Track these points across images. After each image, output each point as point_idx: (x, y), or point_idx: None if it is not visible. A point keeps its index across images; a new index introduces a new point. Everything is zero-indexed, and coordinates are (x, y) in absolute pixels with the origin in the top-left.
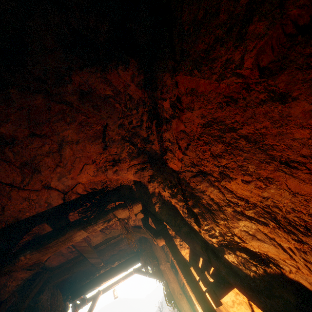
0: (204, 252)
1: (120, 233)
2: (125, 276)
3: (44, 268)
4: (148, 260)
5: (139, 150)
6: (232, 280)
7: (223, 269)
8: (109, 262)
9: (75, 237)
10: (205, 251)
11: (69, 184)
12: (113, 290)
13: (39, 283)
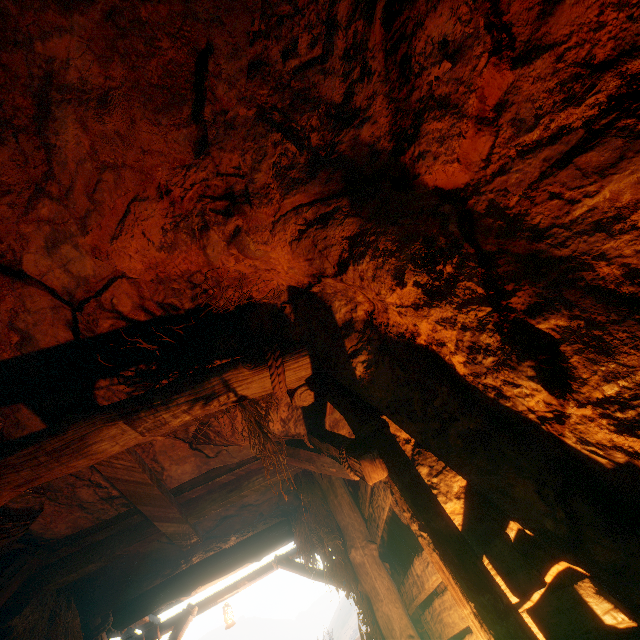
0: (552, 505)
1: (244, 457)
2: (253, 572)
3: (29, 542)
4: (314, 535)
5: (313, 159)
6: None
7: None
8: (216, 536)
9: (98, 442)
10: (561, 503)
11: (88, 274)
12: (225, 606)
13: (11, 583)
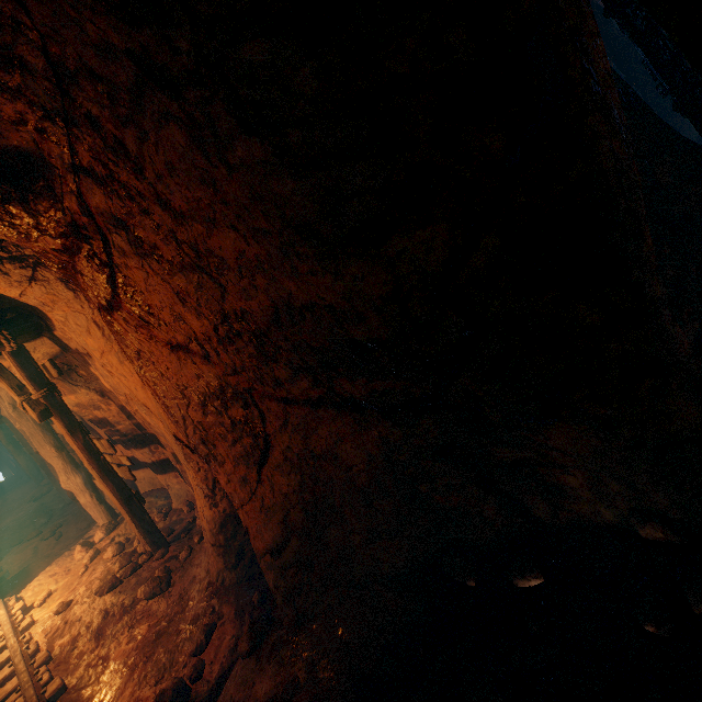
0: None
1: None
2: None
3: None
4: None
5: None
6: None
7: None
8: None
9: None
10: None
11: None
12: None
13: None
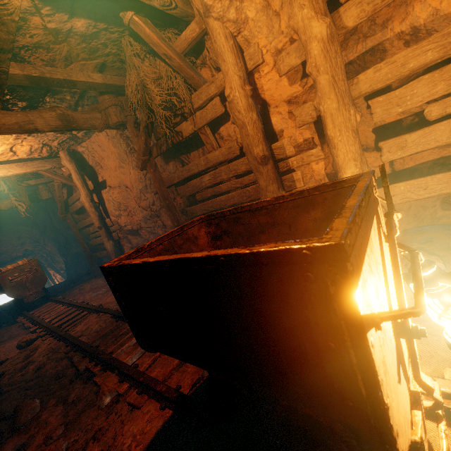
0: (57, 271)
1: None
2: None
3: None
4: None
5: (35, 241)
6: (63, 277)
7: (61, 275)
8: None
9: None
10: (57, 271)
11: None
12: None
13: None
